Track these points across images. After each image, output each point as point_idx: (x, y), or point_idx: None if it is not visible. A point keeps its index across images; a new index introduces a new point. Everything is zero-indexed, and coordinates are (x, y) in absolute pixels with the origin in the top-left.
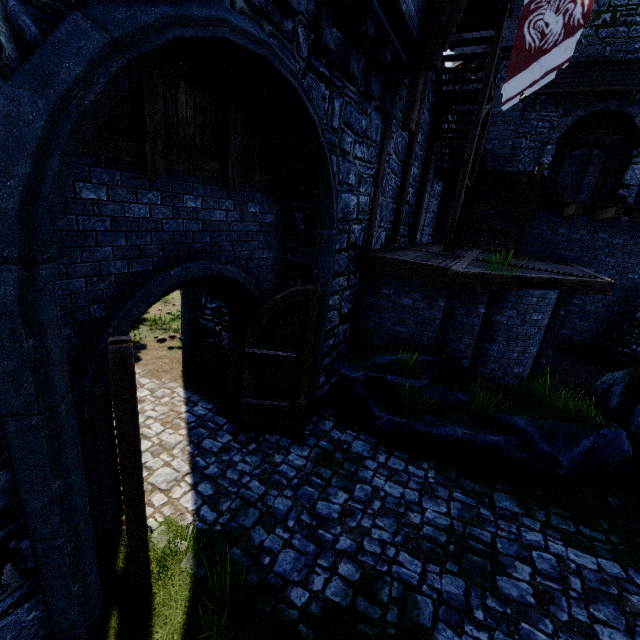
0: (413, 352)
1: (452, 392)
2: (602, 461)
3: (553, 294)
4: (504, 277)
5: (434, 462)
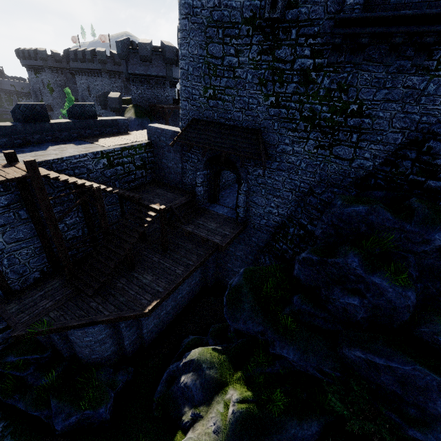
0: (32, 351)
1: (41, 377)
2: (90, 422)
3: (94, 329)
4: (51, 329)
5: (9, 422)
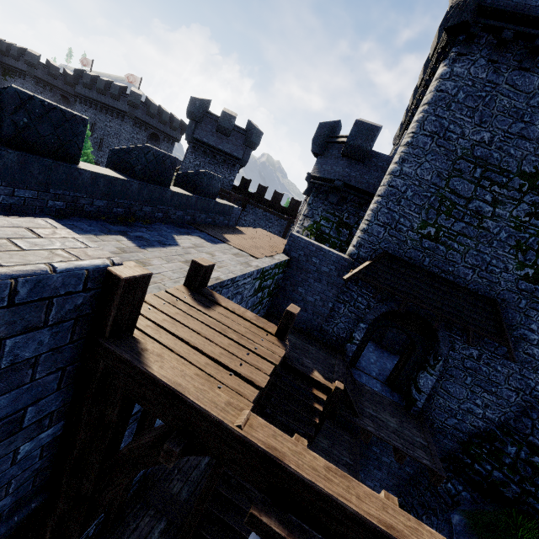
0: None
1: None
2: None
3: None
4: None
5: None
